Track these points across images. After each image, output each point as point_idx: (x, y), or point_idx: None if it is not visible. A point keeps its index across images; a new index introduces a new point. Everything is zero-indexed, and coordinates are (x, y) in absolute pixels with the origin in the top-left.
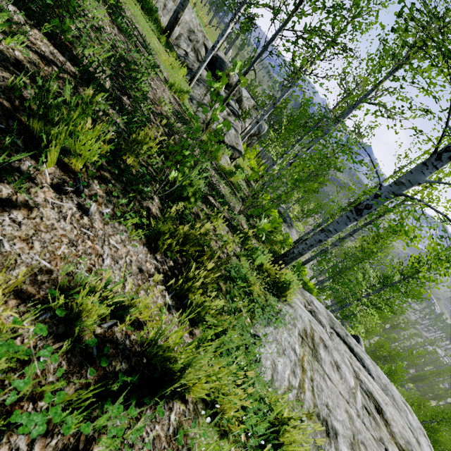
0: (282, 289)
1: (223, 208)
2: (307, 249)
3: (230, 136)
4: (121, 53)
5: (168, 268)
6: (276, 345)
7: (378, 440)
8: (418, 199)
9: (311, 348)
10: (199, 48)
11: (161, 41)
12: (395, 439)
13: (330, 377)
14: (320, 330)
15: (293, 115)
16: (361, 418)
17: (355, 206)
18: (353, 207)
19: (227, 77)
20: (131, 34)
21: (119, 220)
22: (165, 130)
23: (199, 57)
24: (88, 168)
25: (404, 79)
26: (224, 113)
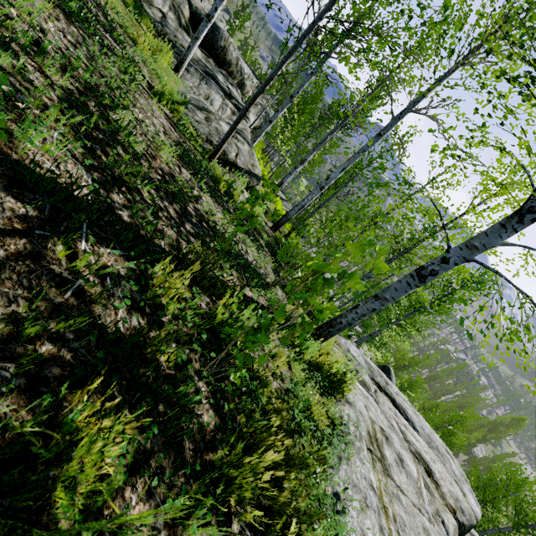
0: (339, 384)
1: (259, 294)
2: (358, 319)
3: (244, 155)
4: (84, 79)
5: (249, 527)
6: (361, 505)
7: (435, 515)
8: (494, 270)
9: (380, 458)
10: (181, 5)
11: (125, 3)
12: (446, 500)
13: (401, 488)
14: (373, 407)
15: (306, 99)
16: (432, 521)
17: (417, 271)
18: (414, 271)
19: (223, 52)
20: (87, 17)
21: (178, 535)
22: (177, 208)
23: (181, 20)
24: (109, 476)
25: (490, 116)
26: (228, 113)
